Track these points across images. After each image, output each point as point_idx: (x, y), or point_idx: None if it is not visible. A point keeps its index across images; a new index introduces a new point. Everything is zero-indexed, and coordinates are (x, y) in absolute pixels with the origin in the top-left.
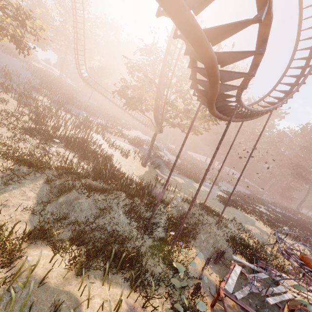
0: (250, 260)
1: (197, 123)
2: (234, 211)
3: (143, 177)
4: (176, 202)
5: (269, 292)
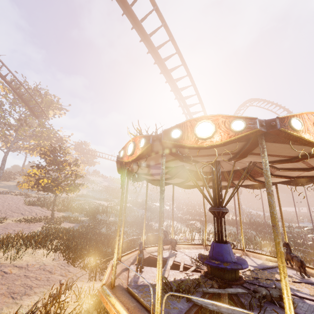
0: None
1: None
2: None
3: None
4: None
5: None
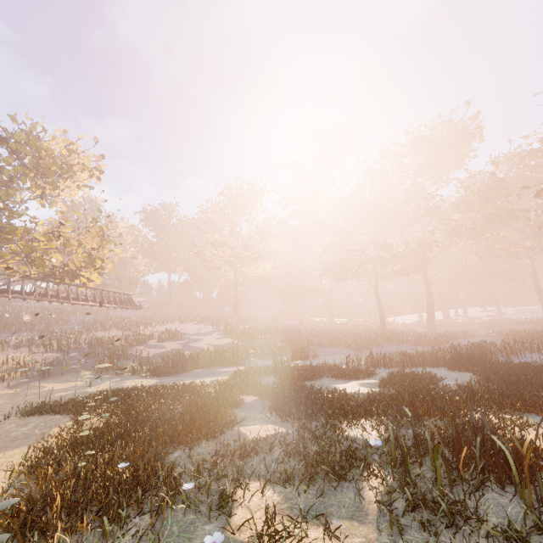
0: None
1: (52, 246)
2: (16, 426)
3: None
4: None
5: None
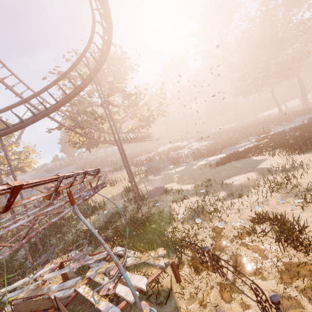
0: (111, 246)
1: (145, 109)
2: (229, 166)
3: (115, 195)
4: (114, 206)
5: (29, 295)
